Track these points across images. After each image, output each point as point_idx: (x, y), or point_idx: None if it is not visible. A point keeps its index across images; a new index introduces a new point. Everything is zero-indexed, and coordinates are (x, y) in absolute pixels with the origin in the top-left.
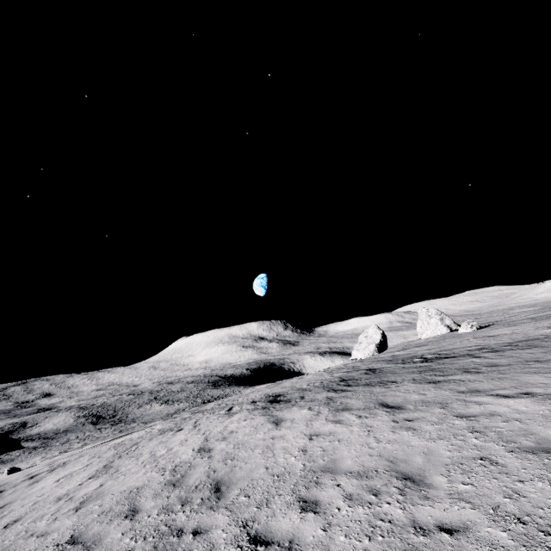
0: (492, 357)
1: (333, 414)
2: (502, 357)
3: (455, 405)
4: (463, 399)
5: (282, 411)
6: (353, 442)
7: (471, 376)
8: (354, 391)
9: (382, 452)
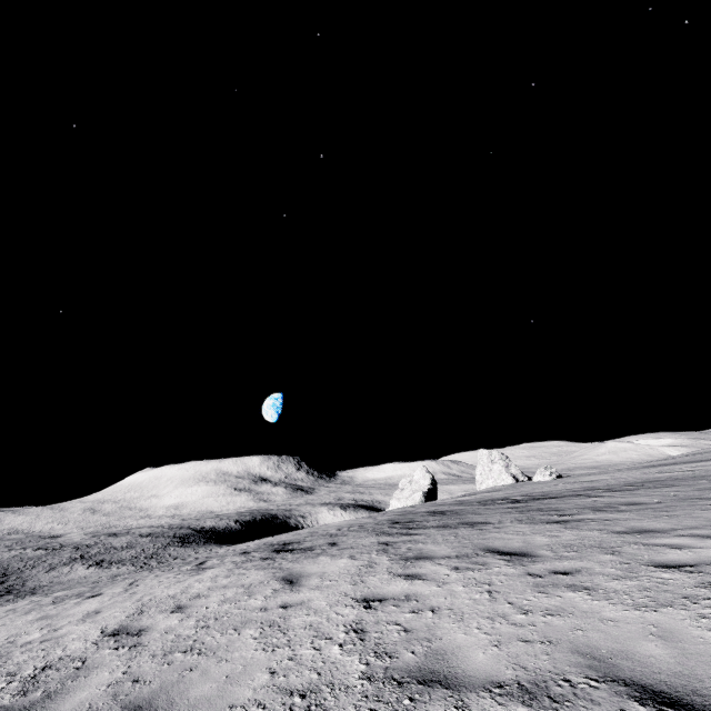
0: (620, 496)
1: (401, 565)
2: (637, 496)
3: (630, 549)
4: (636, 541)
5: (300, 561)
6: (468, 614)
7: (614, 515)
8: (424, 534)
9: (550, 633)
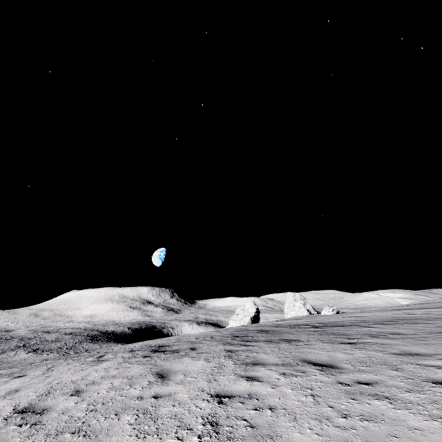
0: (386, 328)
1: (243, 368)
2: (397, 328)
3: (408, 367)
4: (411, 361)
5: (169, 360)
6: (299, 414)
7: (387, 340)
8: (256, 345)
9: (371, 438)
